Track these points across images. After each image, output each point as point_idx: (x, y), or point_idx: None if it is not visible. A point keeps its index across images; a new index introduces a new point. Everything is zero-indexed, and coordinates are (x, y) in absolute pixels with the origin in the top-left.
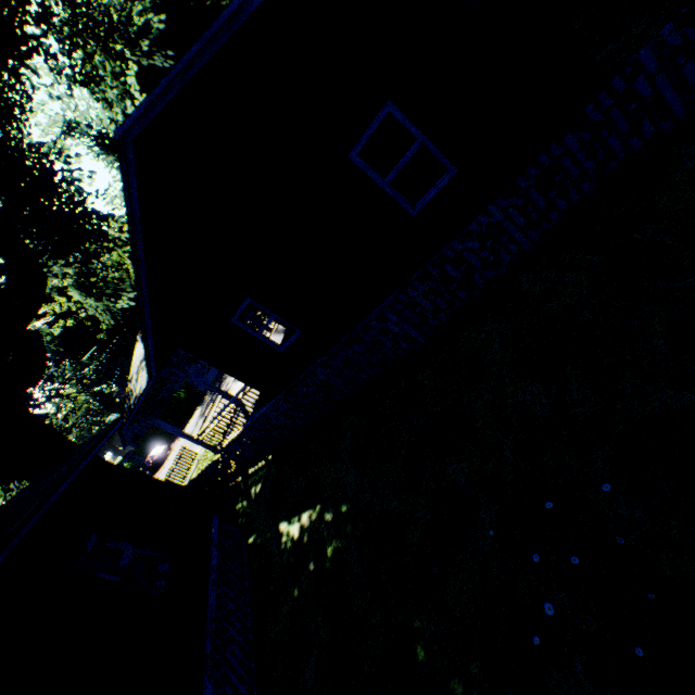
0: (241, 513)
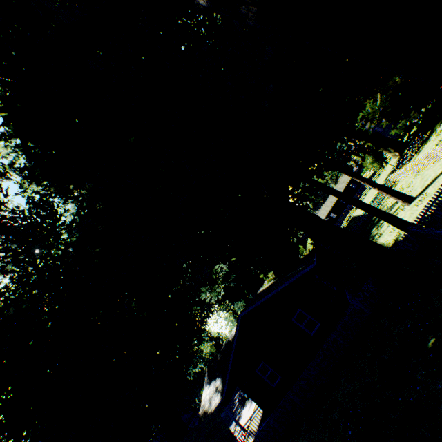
0: None
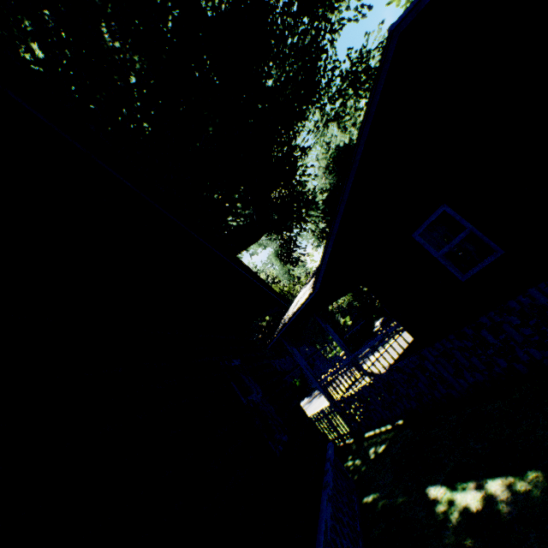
0: (351, 469)
